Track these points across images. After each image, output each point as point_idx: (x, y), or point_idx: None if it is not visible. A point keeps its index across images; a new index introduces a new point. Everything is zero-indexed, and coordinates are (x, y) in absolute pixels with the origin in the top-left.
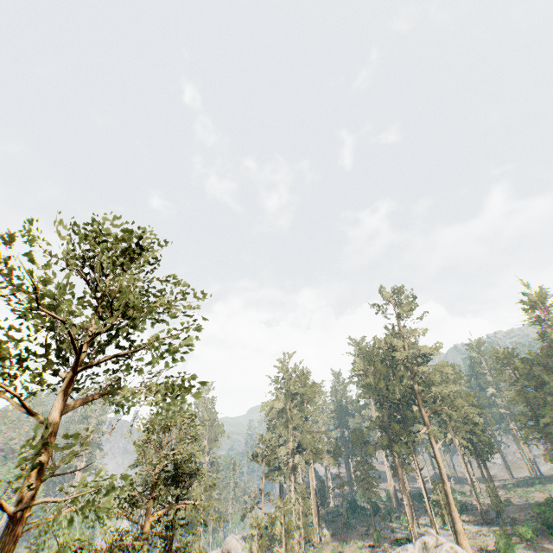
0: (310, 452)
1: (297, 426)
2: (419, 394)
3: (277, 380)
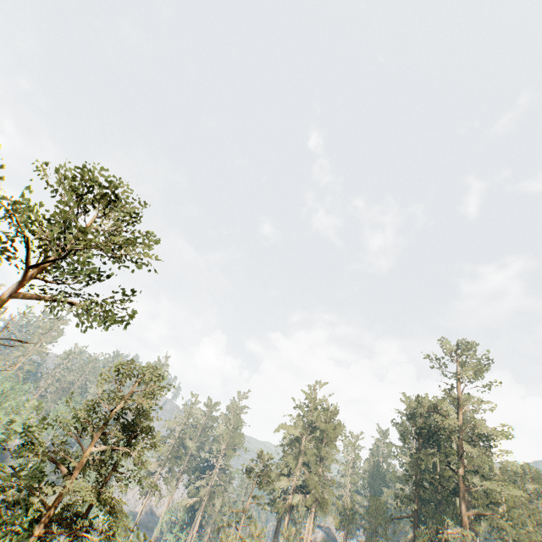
0: (313, 497)
1: (308, 463)
2: (461, 482)
3: (301, 406)
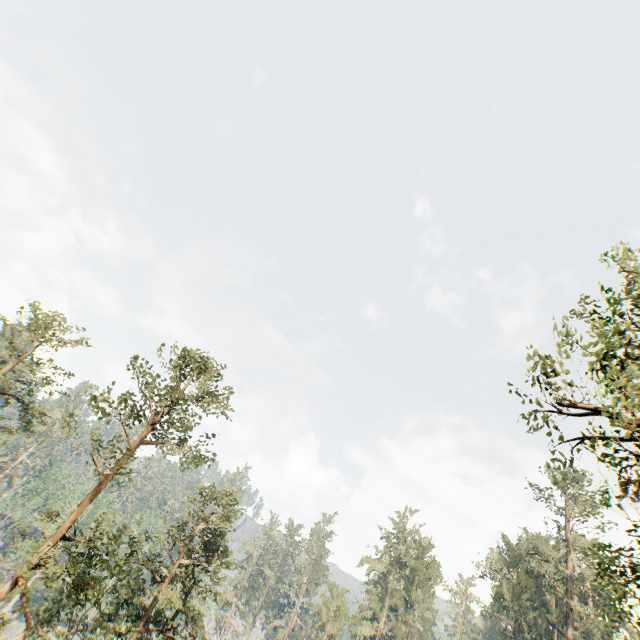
0: None
1: (396, 607)
2: None
3: (388, 536)
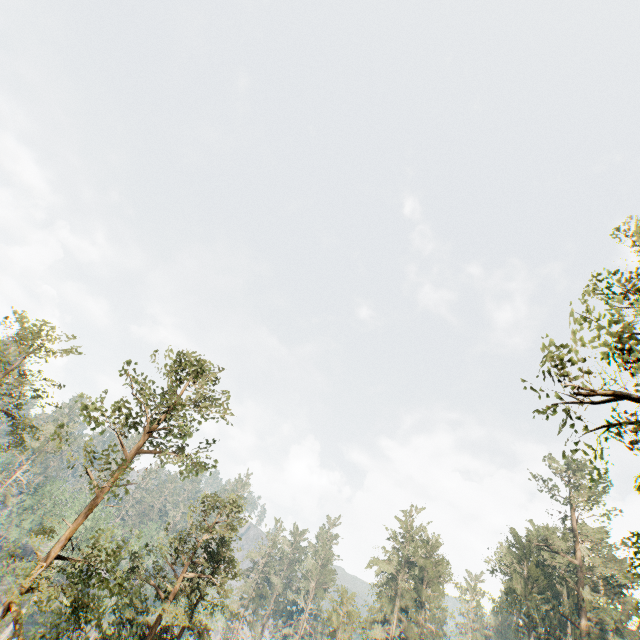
0: None
1: (406, 608)
2: (587, 638)
3: (395, 536)
